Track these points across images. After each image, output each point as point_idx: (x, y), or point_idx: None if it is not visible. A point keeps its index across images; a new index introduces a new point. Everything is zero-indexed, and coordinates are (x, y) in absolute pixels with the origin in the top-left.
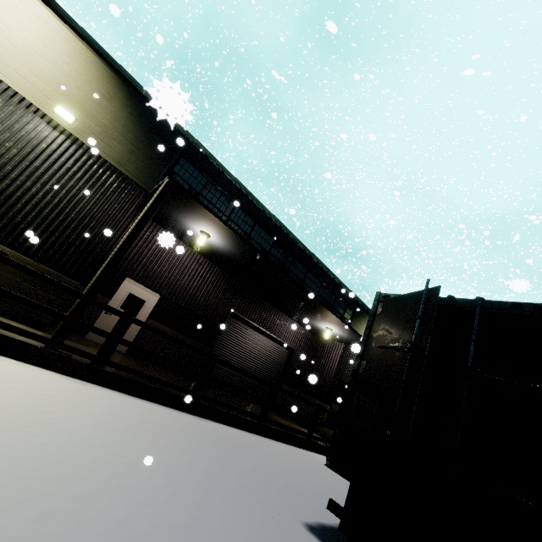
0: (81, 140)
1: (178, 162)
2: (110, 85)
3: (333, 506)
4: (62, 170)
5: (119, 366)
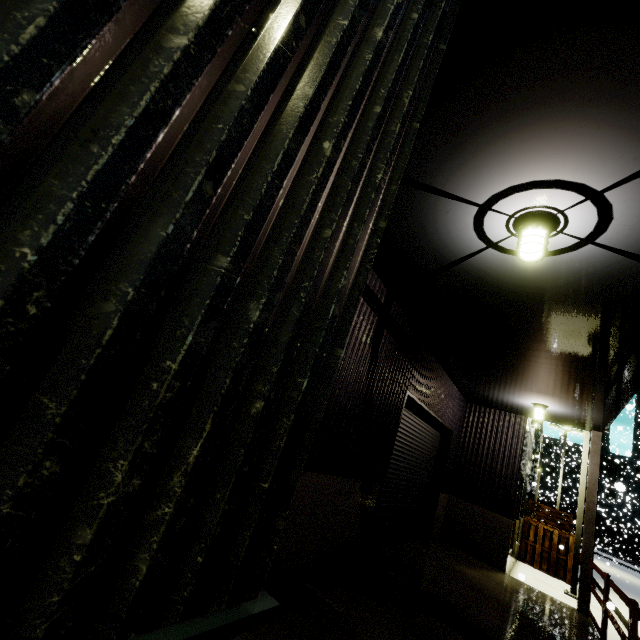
0: None
1: None
2: None
3: None
4: None
5: None
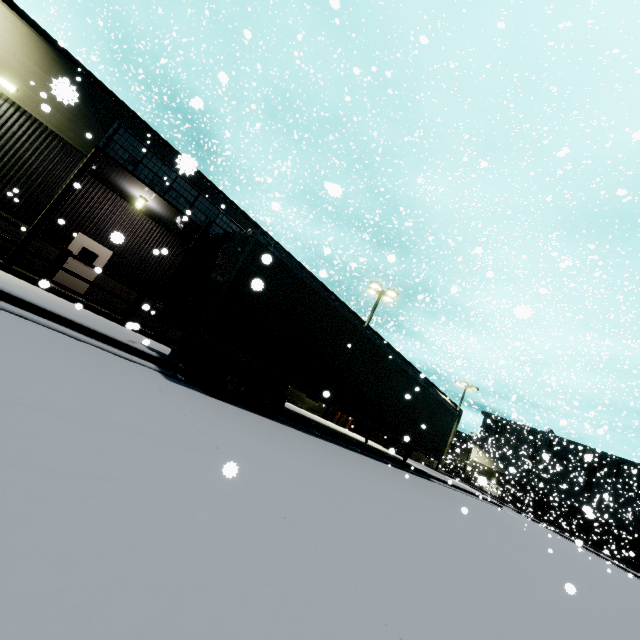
0: (24, 108)
1: (117, 131)
2: (47, 58)
3: (155, 333)
4: (9, 134)
5: (61, 285)
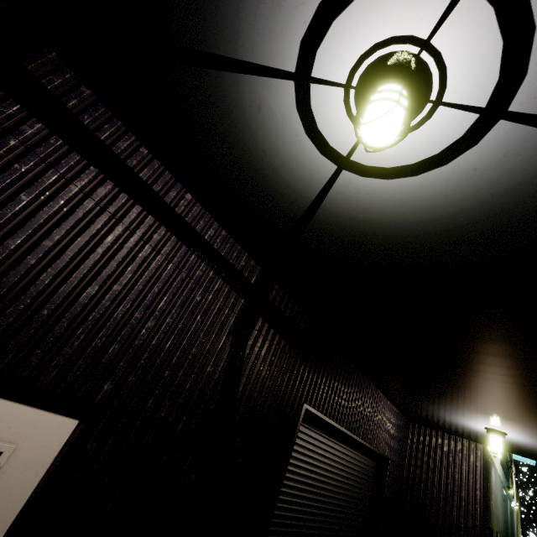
0: None
1: None
2: None
3: None
4: None
5: None
